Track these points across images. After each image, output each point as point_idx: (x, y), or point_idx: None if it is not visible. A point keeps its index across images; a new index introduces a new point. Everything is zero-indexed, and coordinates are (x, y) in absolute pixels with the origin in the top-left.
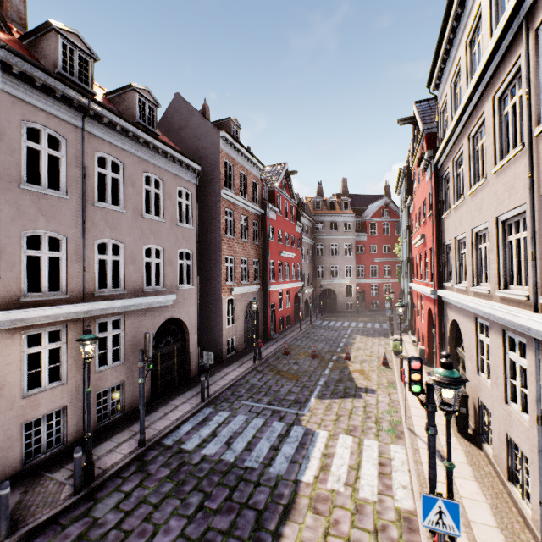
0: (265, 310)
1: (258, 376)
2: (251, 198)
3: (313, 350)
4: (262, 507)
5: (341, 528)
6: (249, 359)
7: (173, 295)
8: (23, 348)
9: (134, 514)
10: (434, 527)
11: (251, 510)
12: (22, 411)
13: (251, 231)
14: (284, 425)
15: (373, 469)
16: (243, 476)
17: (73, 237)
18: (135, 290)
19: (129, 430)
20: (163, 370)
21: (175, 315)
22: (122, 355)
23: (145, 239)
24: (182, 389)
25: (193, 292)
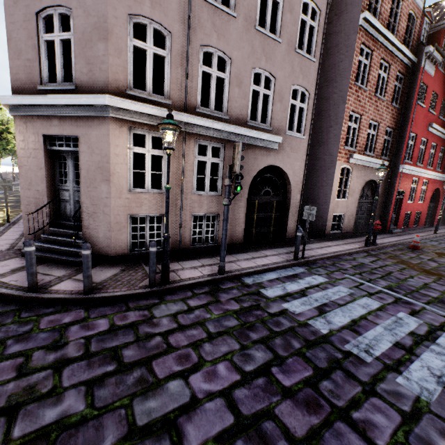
0: (388, 196)
1: (370, 258)
2: (402, 38)
3: None
4: (382, 444)
5: None
6: (357, 241)
7: (278, 137)
8: (130, 145)
9: (185, 331)
10: None
11: (354, 432)
12: (128, 203)
13: (390, 87)
14: (420, 323)
15: None
16: (341, 362)
17: (177, 35)
18: (237, 120)
19: (216, 259)
20: (258, 220)
21: (278, 164)
22: (219, 187)
23: (254, 59)
24: (275, 245)
25: (302, 144)
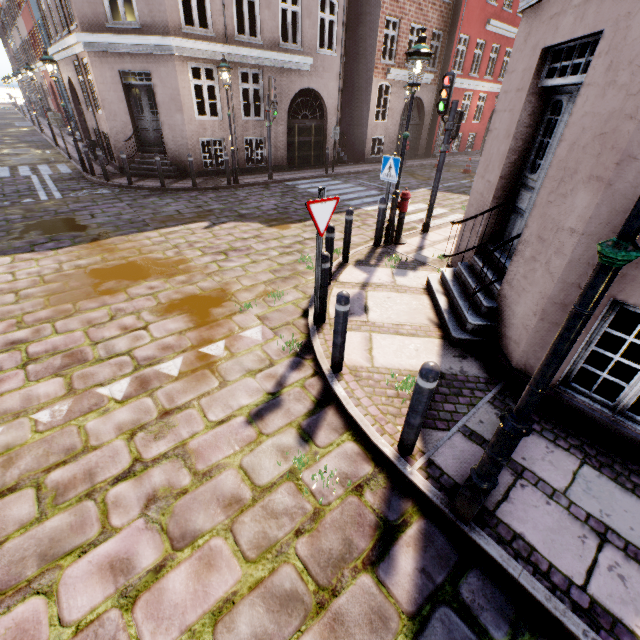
0: (435, 115)
1: None
2: None
3: (467, 164)
4: None
5: (366, 222)
6: None
7: (309, 58)
8: (190, 78)
9: (254, 196)
10: (386, 178)
11: None
12: (197, 129)
13: None
14: (378, 193)
15: (422, 216)
16: None
17: None
18: (271, 44)
19: (267, 175)
20: (299, 144)
21: (313, 86)
22: (262, 112)
23: None
24: (316, 167)
25: (335, 63)
